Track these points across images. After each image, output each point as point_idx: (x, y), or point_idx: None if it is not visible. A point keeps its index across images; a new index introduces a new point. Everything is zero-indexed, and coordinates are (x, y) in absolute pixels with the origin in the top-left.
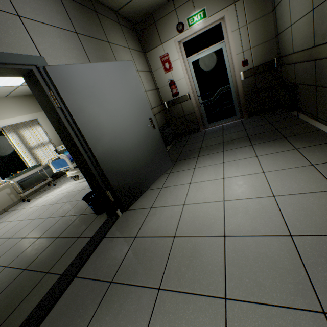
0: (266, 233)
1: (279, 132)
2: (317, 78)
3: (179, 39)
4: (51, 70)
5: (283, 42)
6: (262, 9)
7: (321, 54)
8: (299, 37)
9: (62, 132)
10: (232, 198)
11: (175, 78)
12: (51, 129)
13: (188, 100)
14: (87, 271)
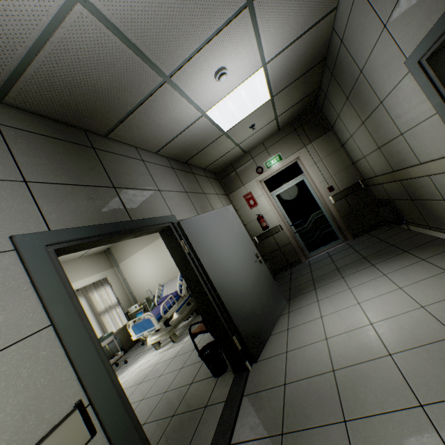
0: (432, 340)
1: (397, 247)
2: (409, 193)
3: (260, 179)
4: (183, 224)
5: (362, 168)
6: (332, 147)
7: (402, 177)
8: (376, 165)
9: (188, 275)
10: (378, 319)
11: (262, 212)
12: (119, 288)
13: (280, 231)
14: (242, 434)
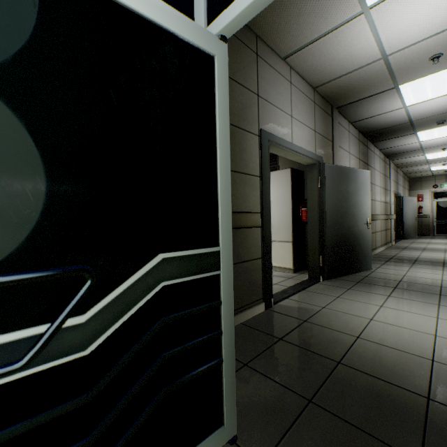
0: None
1: None
2: None
3: (432, 190)
4: (403, 197)
5: None
6: None
7: None
8: None
9: (396, 211)
10: None
11: (422, 206)
12: None
13: (426, 218)
14: (401, 242)
